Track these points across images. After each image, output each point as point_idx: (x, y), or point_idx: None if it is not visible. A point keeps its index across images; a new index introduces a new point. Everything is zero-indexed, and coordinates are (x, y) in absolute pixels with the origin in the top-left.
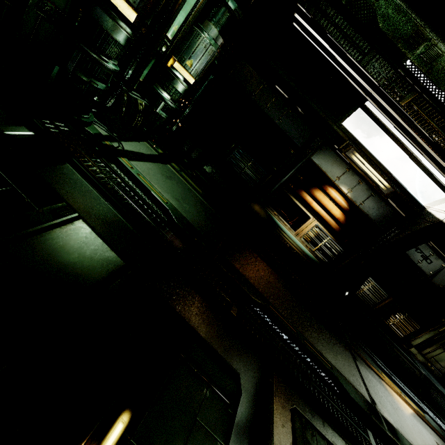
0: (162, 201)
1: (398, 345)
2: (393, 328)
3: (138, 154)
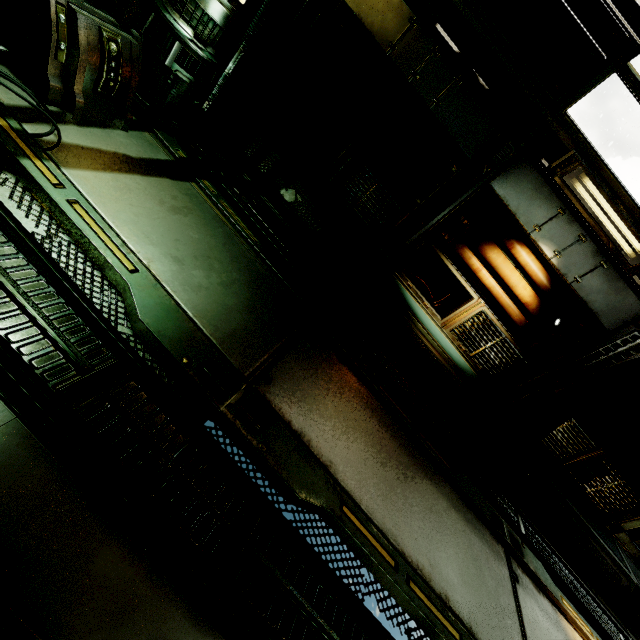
0: (118, 266)
1: (597, 533)
2: (592, 497)
3: (108, 156)
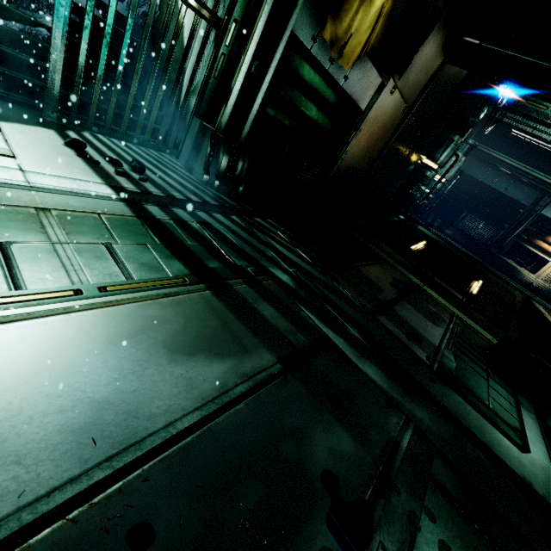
0: (448, 241)
1: None
2: None
3: None
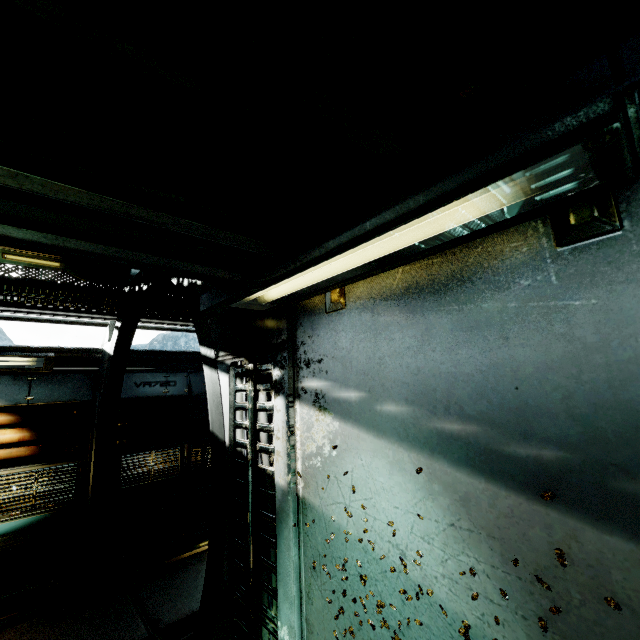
0: None
1: None
2: None
3: None
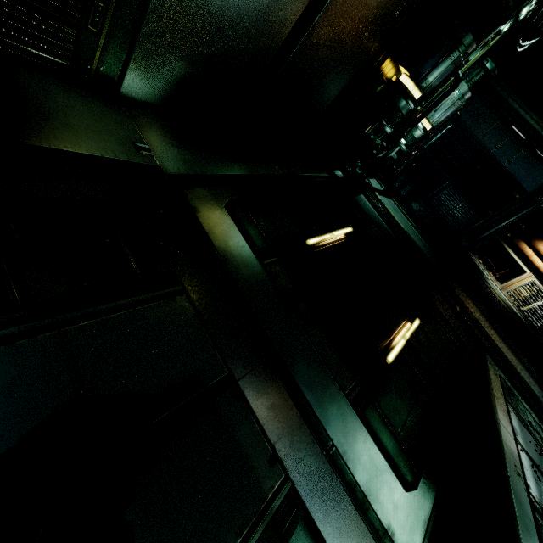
0: (402, 227)
1: None
2: None
3: (376, 189)
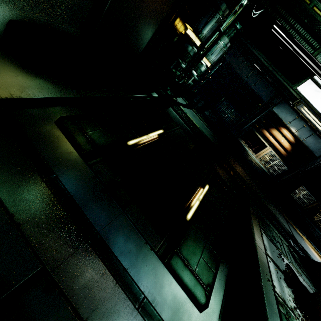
0: (197, 126)
1: (318, 231)
2: (317, 223)
3: (182, 104)
